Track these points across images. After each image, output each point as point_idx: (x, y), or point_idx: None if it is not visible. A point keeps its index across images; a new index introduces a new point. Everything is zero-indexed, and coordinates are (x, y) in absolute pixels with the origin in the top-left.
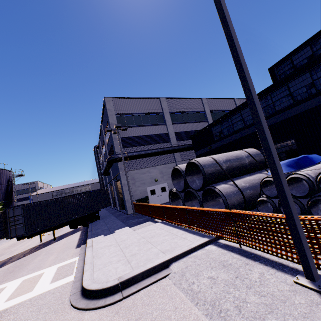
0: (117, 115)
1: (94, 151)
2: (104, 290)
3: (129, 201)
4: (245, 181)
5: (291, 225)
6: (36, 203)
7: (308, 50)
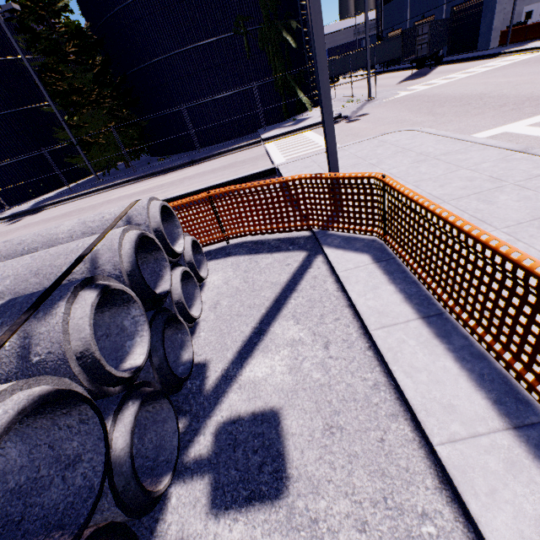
0: None
1: None
2: None
3: (496, 30)
4: None
5: None
6: (432, 23)
7: None
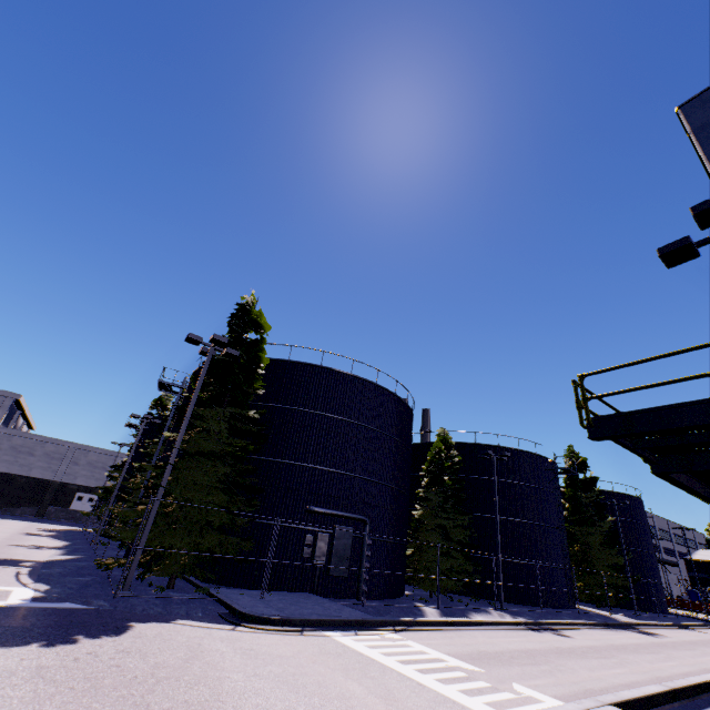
0: None
1: None
2: None
3: None
4: None
5: None
6: None
7: None
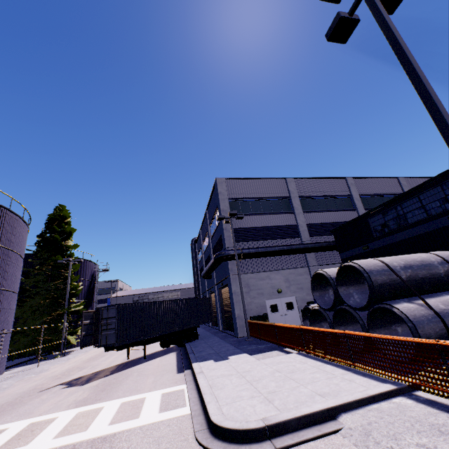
0: (230, 200)
1: (191, 246)
2: (246, 432)
3: (240, 317)
4: (443, 301)
5: None
6: (131, 305)
7: None
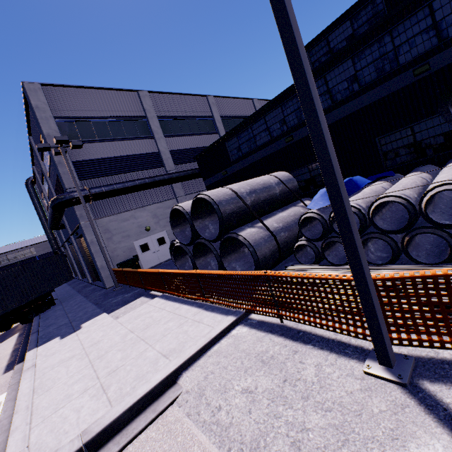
0: (58, 120)
1: (28, 189)
2: None
3: (105, 268)
4: (277, 220)
5: (363, 293)
6: None
7: (347, 27)
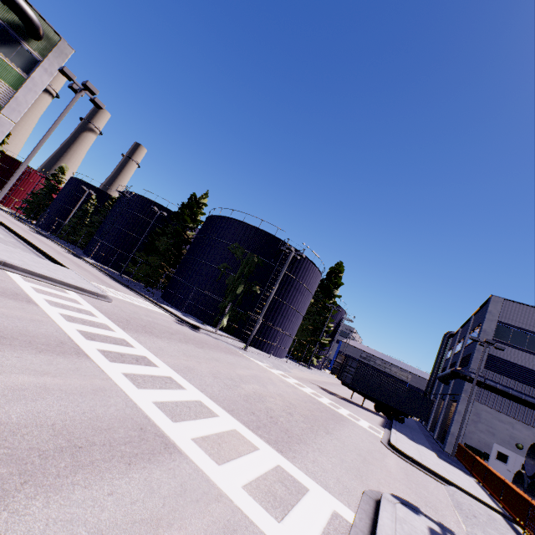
0: (499, 323)
1: (443, 338)
2: (402, 452)
3: (454, 436)
4: None
5: None
6: (366, 367)
7: None
